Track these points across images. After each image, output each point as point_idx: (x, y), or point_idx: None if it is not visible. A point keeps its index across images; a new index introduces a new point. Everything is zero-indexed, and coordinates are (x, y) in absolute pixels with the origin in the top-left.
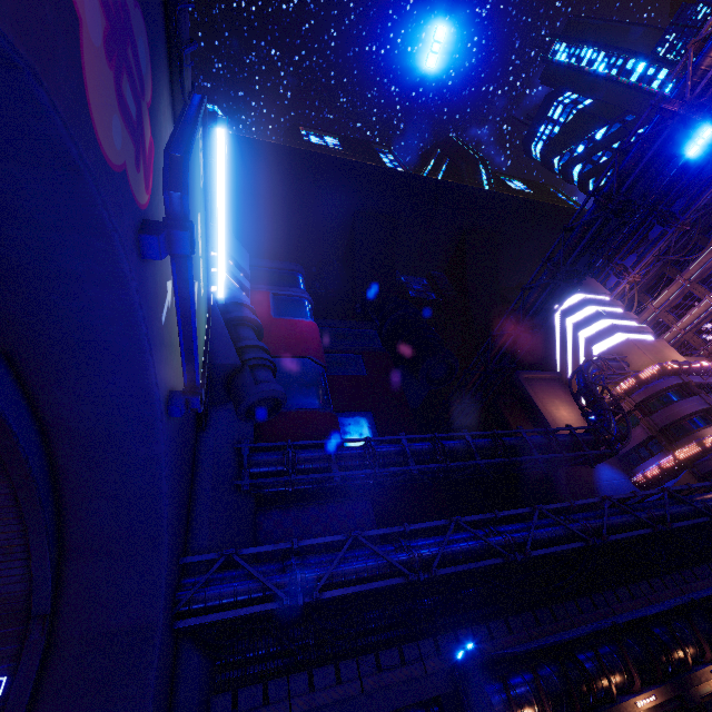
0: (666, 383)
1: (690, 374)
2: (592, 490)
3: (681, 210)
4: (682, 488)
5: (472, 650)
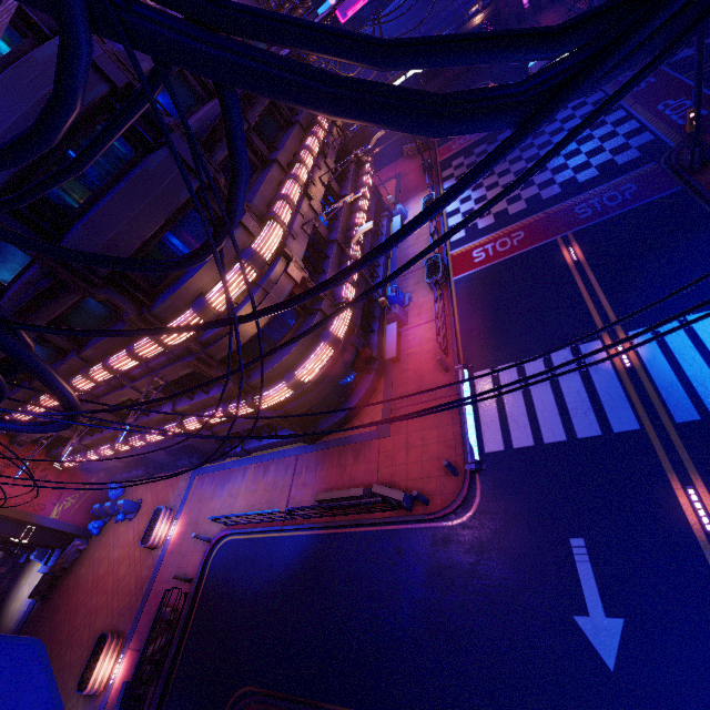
0: None
1: None
2: None
3: None
4: None
5: None
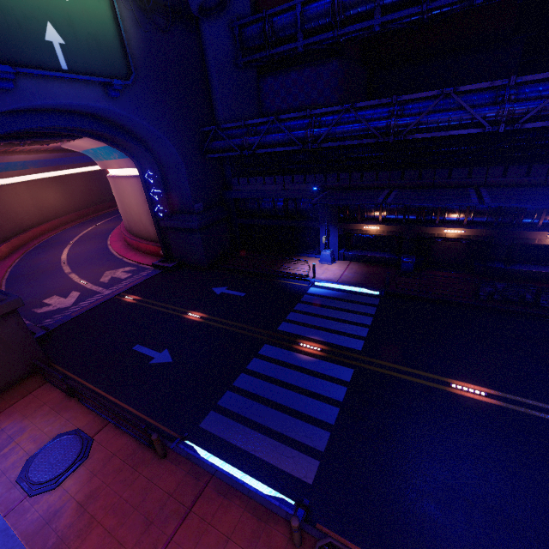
0: None
1: None
2: None
3: None
4: None
5: (344, 184)
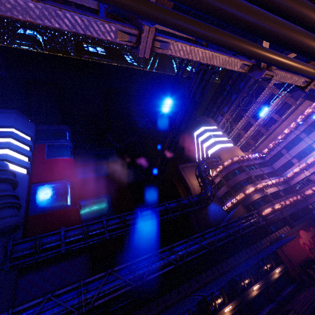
0: (234, 167)
1: (244, 161)
2: (206, 216)
3: (242, 87)
4: (226, 224)
5: None
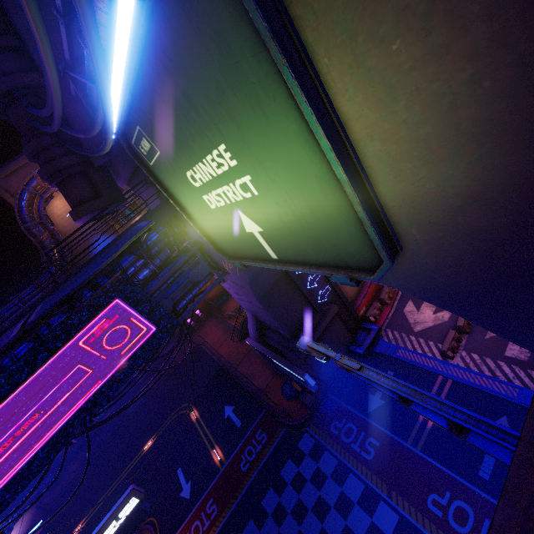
0: None
1: None
2: None
3: None
4: None
5: None
